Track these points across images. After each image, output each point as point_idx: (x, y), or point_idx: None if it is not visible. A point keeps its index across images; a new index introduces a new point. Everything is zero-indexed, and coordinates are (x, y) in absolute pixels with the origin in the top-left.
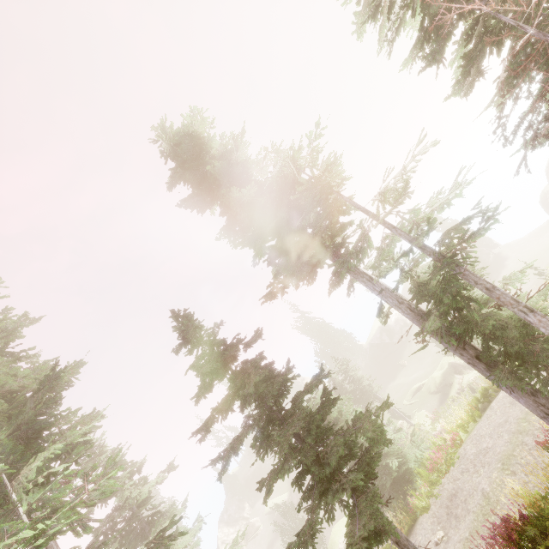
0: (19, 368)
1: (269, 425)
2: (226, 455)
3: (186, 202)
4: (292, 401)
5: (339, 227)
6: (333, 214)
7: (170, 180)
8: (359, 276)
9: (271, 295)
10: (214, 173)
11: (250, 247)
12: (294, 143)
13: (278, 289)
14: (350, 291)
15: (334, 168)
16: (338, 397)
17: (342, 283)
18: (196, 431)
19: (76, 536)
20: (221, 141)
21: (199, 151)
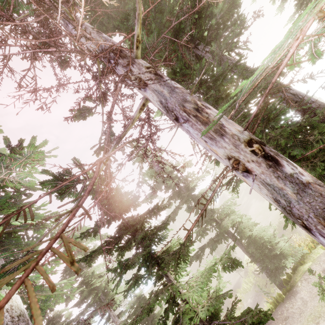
0: None
1: None
2: None
3: None
4: None
5: None
6: None
7: None
8: None
9: None
10: None
11: None
12: None
13: None
14: None
15: None
16: None
17: None
18: None
19: None
20: None
21: None
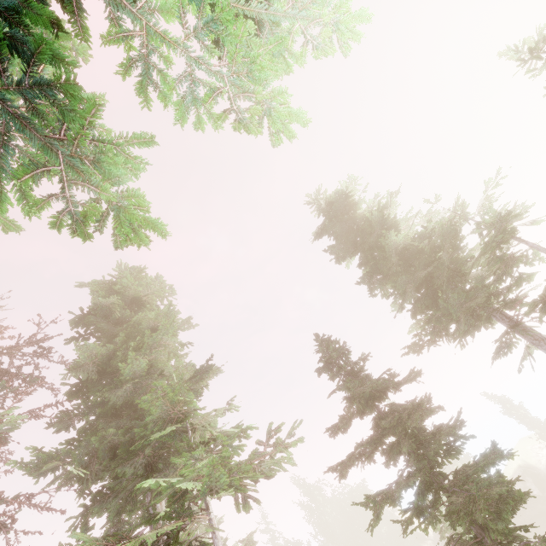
0: (178, 358)
1: (429, 491)
2: (382, 500)
3: (335, 246)
4: (459, 471)
5: (517, 278)
6: (513, 260)
7: (315, 233)
8: (542, 343)
9: (415, 347)
10: (366, 224)
11: (401, 289)
12: (458, 197)
13: (426, 340)
14: (521, 364)
15: (525, 207)
16: (528, 492)
17: (510, 352)
18: (333, 468)
19: (236, 508)
20: (374, 199)
21: (348, 210)
